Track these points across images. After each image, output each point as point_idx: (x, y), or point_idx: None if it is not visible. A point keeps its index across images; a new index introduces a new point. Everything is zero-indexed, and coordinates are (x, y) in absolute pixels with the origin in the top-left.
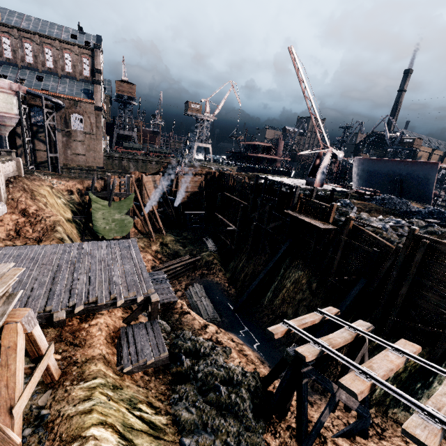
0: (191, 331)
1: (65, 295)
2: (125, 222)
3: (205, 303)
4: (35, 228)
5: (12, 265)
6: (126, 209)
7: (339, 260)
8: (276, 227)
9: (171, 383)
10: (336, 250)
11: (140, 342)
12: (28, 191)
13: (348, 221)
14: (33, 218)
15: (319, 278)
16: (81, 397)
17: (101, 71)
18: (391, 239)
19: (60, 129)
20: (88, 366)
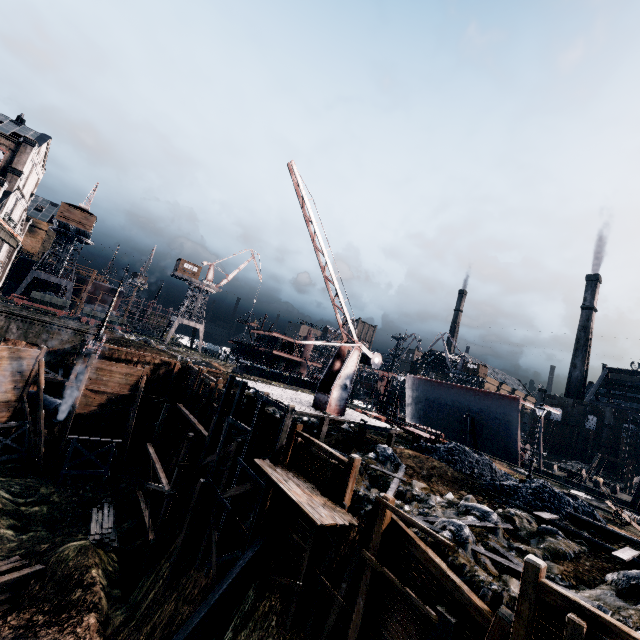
0: None
1: None
2: None
3: None
4: None
5: None
6: None
7: (358, 630)
8: (243, 496)
9: None
10: (356, 589)
11: None
12: None
13: (380, 511)
14: None
15: None
16: None
17: (22, 173)
18: (481, 577)
19: None
20: None
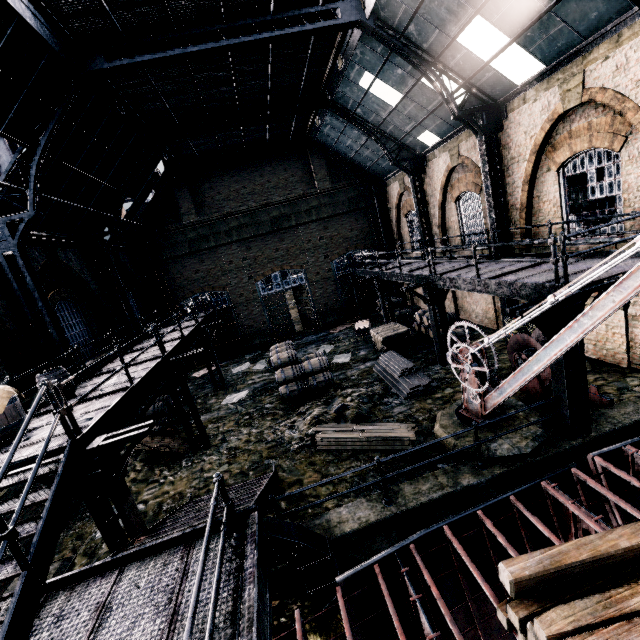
0: None
1: None
2: None
3: None
4: None
5: None
6: None
7: None
8: None
9: None
10: None
11: None
12: None
13: None
14: None
15: None
16: None
17: None
18: None
19: None
20: None
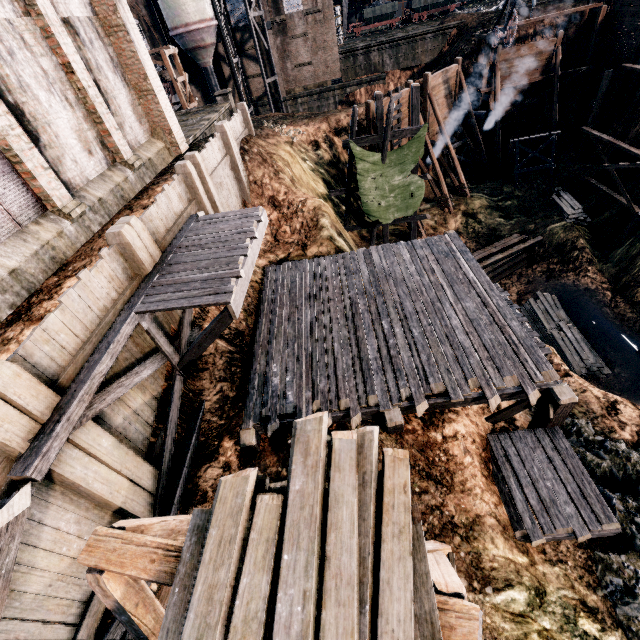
0: (590, 419)
1: (388, 373)
2: (410, 189)
3: (571, 335)
4: (293, 225)
5: (375, 436)
6: (412, 162)
7: None
8: None
9: (592, 545)
10: None
11: (542, 481)
12: (268, 162)
13: None
14: (285, 208)
15: None
16: (507, 638)
17: None
18: None
19: (269, 23)
20: (478, 541)
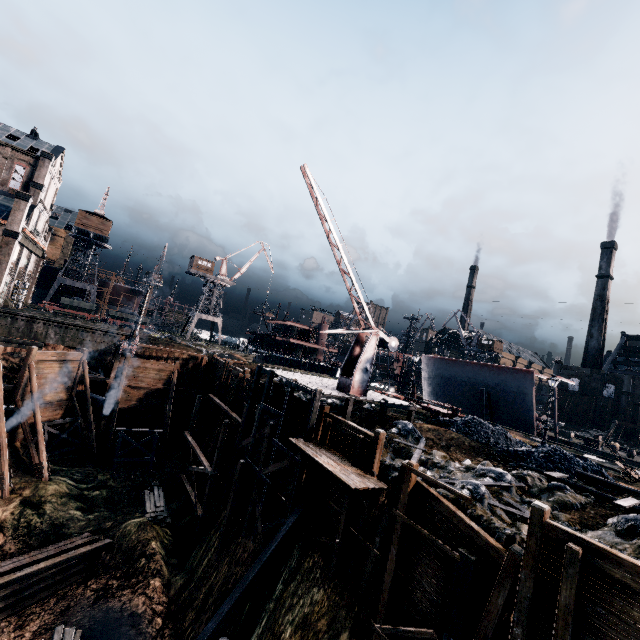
0: None
1: None
2: None
3: None
4: None
5: None
6: None
7: (393, 574)
8: (280, 472)
9: None
10: (389, 542)
11: None
12: None
13: (405, 475)
14: None
15: (355, 617)
16: None
17: (43, 186)
18: (496, 524)
19: None
20: None
